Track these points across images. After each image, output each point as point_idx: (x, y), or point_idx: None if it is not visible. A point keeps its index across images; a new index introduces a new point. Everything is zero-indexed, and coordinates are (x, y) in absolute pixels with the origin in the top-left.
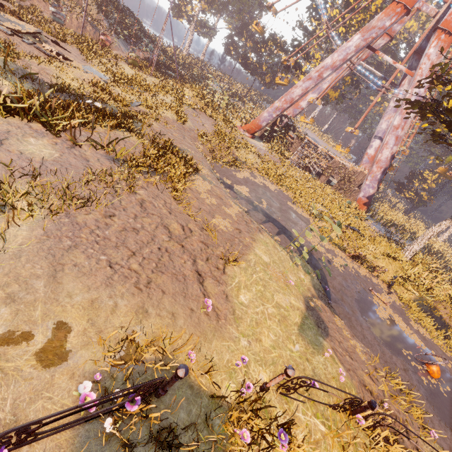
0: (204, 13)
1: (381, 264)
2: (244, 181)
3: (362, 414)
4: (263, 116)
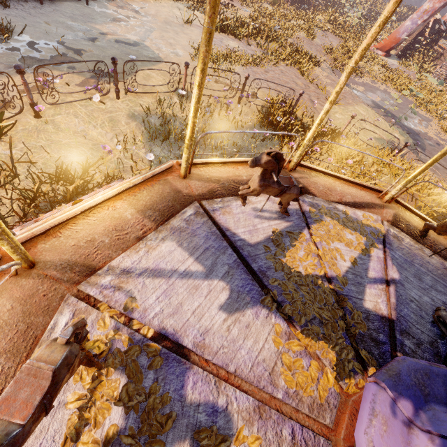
0: None
1: None
2: (361, 84)
3: (399, 154)
4: (404, 26)
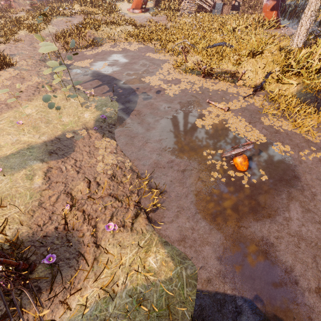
0: None
1: (245, 69)
2: (93, 56)
3: None
4: None
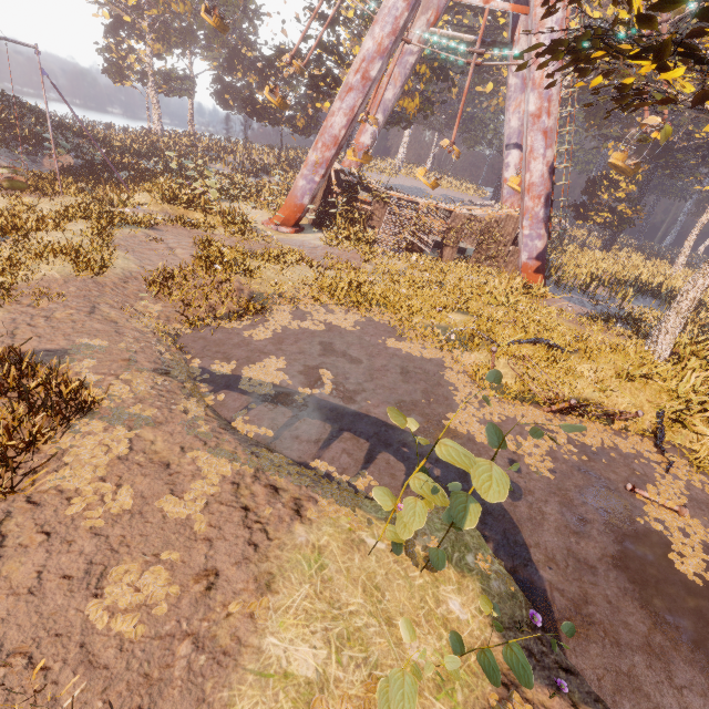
0: (161, 57)
1: (621, 399)
2: (273, 344)
3: None
4: (299, 188)
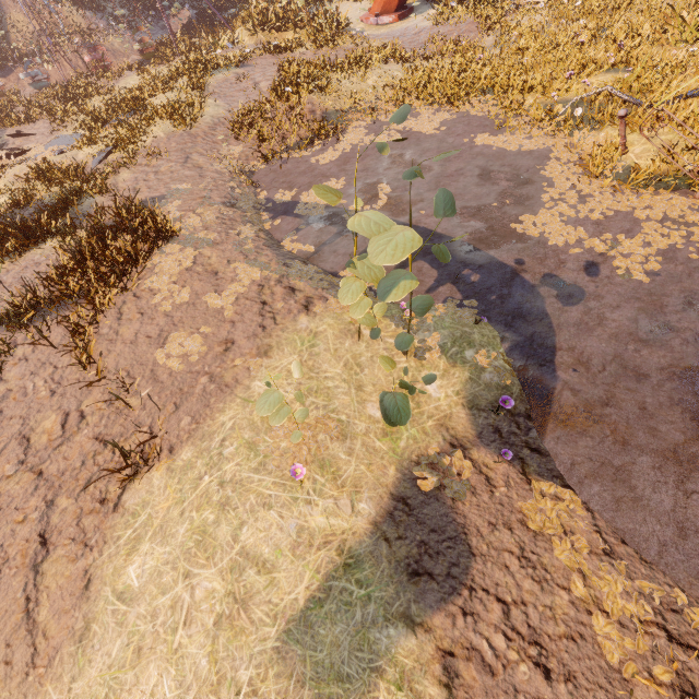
0: None
1: None
2: (337, 166)
3: None
4: None
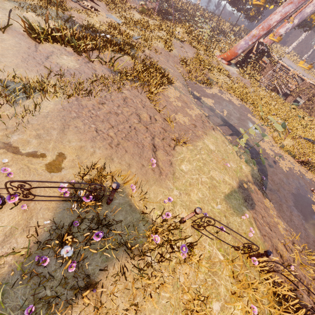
0: None
1: None
2: (211, 95)
3: (258, 259)
4: (240, 45)
